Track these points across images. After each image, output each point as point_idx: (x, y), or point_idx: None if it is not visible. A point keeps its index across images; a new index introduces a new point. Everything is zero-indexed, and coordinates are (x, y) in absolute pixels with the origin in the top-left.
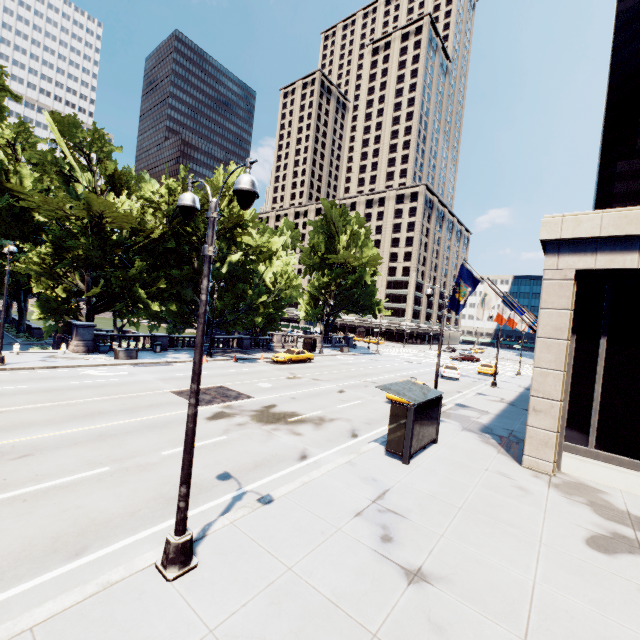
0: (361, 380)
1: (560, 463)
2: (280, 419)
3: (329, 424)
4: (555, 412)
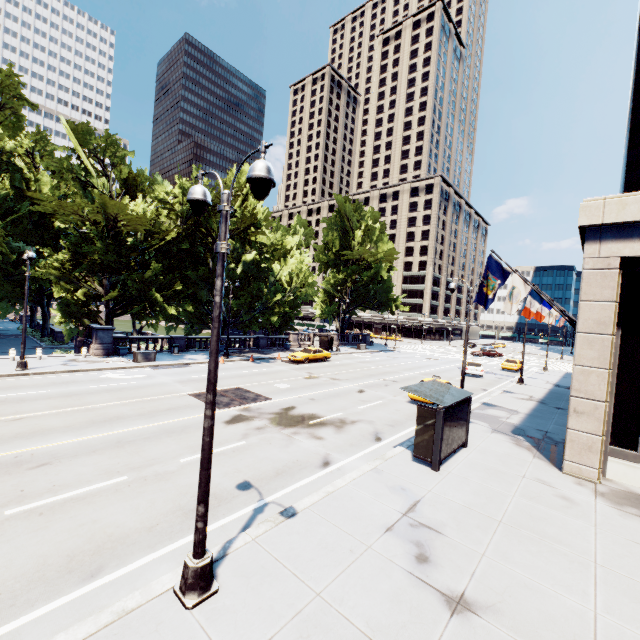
0: (381, 379)
1: (605, 469)
2: (300, 422)
3: (351, 427)
4: (599, 414)
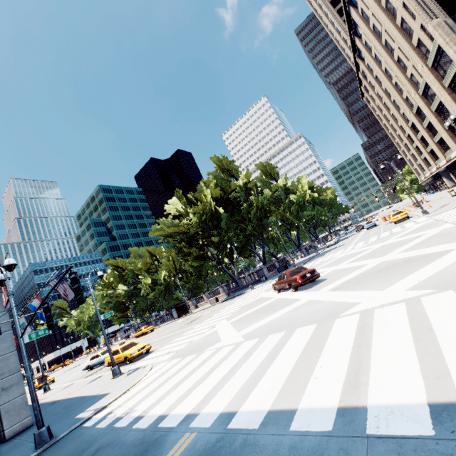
0: None
1: None
2: None
3: None
4: None
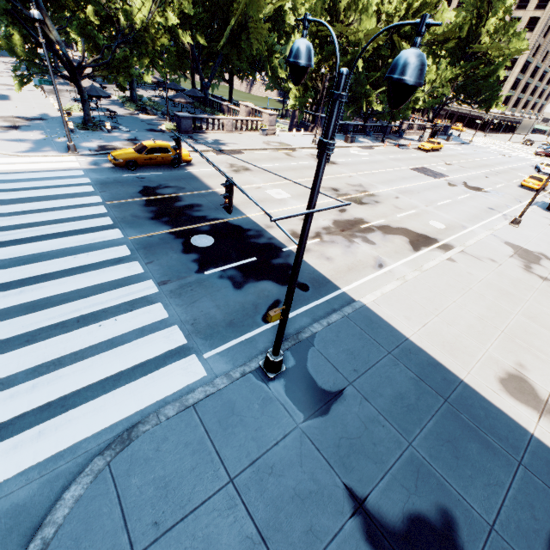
0: (488, 170)
1: None
2: (478, 190)
3: (503, 195)
4: None
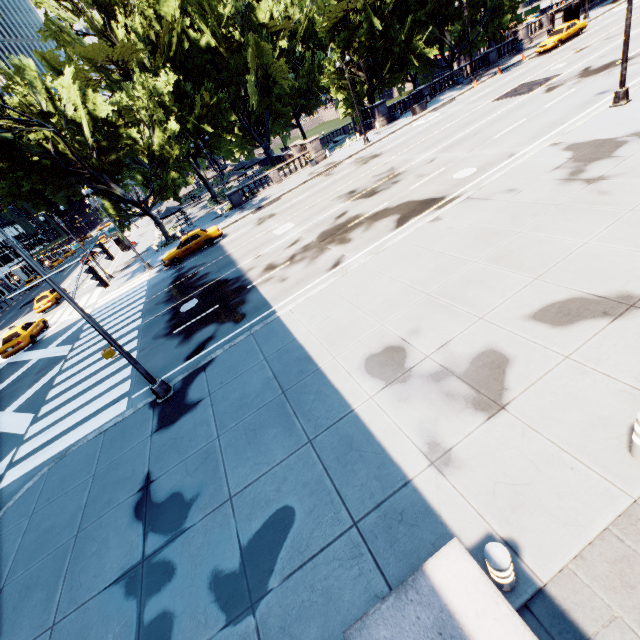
0: None
1: None
2: (606, 68)
3: None
4: None
